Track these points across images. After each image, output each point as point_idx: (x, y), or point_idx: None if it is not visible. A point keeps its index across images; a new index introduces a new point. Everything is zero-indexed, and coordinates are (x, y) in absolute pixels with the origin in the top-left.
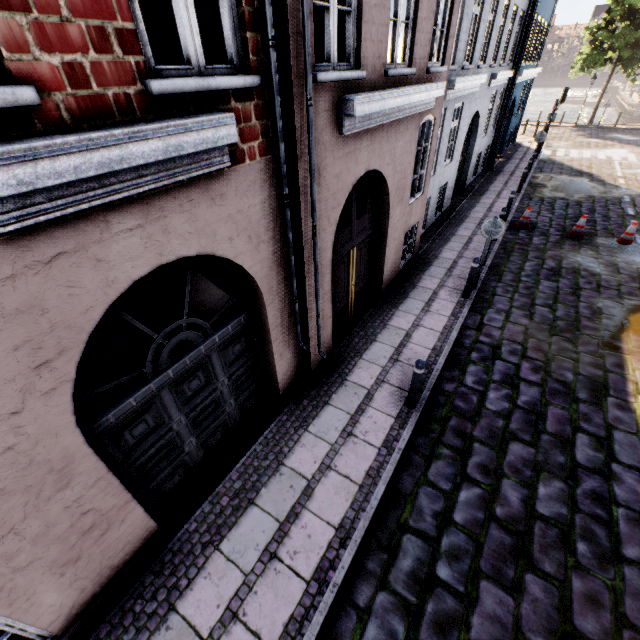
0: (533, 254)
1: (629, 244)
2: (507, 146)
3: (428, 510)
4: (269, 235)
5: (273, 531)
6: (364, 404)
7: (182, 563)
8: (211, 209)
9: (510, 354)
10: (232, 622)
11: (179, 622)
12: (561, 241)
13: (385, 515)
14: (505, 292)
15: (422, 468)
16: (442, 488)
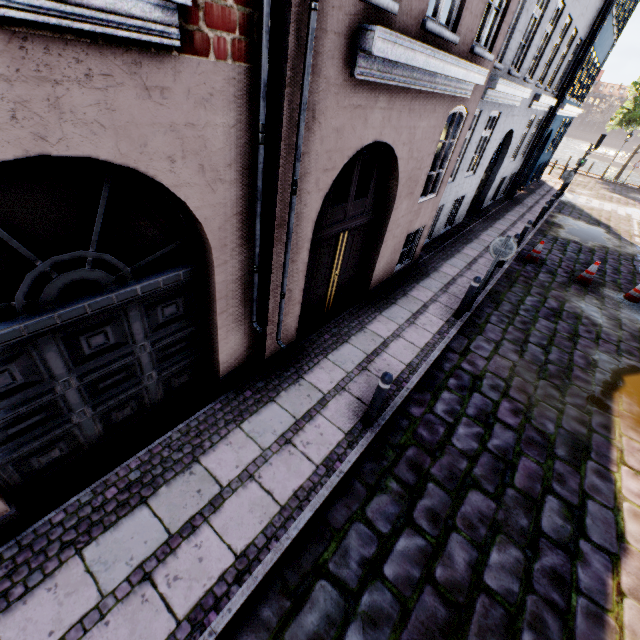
0: (536, 290)
1: (636, 302)
2: (531, 180)
3: (356, 554)
4: (232, 175)
5: (158, 544)
6: (315, 410)
7: (26, 564)
8: (143, 103)
9: (491, 389)
10: None
11: None
12: (567, 283)
13: (302, 550)
14: (500, 322)
15: (362, 500)
16: (379, 530)
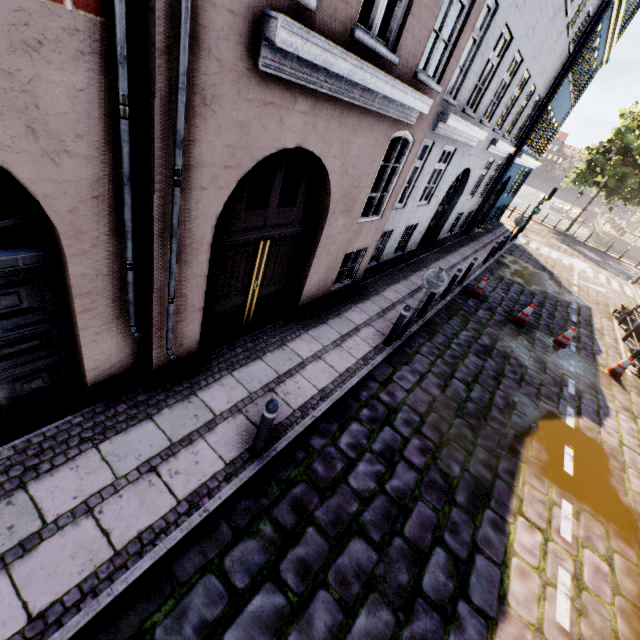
0: (473, 325)
1: (563, 347)
2: (490, 220)
3: (195, 616)
4: (87, 149)
5: None
6: (198, 433)
7: None
8: None
9: (404, 423)
10: None
11: None
12: (504, 322)
13: (128, 609)
14: (430, 353)
15: (224, 546)
16: (234, 584)
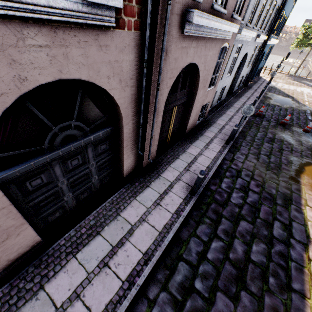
0: (262, 129)
1: (308, 132)
2: (255, 76)
3: (194, 250)
4: (132, 83)
5: (108, 251)
6: (168, 189)
7: (52, 262)
8: (98, 53)
9: (245, 176)
10: (76, 300)
11: (44, 296)
12: (276, 125)
13: (171, 250)
14: (246, 145)
15: (194, 227)
16: (203, 239)
